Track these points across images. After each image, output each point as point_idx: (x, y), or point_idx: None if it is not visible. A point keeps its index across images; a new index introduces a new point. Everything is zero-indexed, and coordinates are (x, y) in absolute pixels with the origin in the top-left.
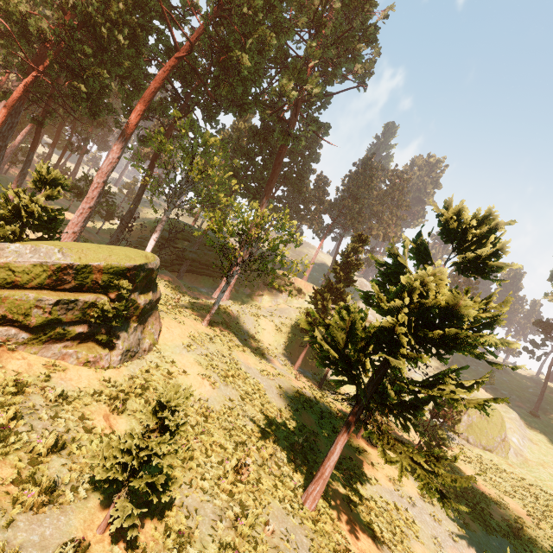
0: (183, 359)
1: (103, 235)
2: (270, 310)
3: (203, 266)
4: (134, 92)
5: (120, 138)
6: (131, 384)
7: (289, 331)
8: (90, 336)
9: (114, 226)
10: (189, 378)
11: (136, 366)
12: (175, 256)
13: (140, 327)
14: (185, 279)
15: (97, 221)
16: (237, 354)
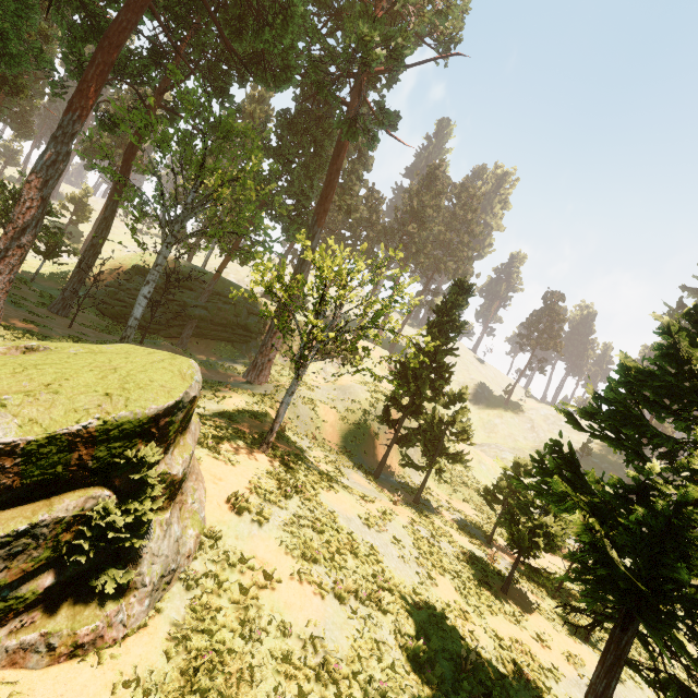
0: (258, 546)
1: (43, 282)
2: (327, 390)
3: (217, 327)
4: (85, 28)
5: (68, 114)
6: (185, 668)
7: (358, 420)
8: (73, 581)
9: (61, 266)
10: (280, 591)
11: (180, 602)
12: (172, 313)
13: (174, 510)
14: (190, 348)
15: (28, 258)
16: (325, 498)
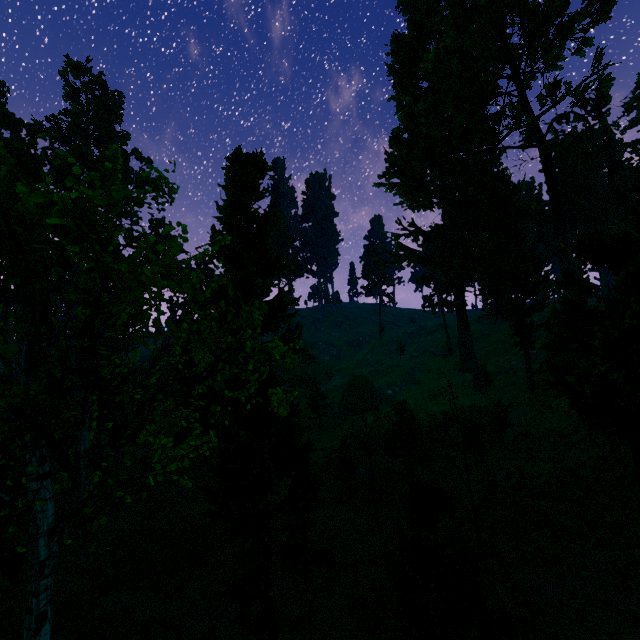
0: None
1: None
2: None
3: None
4: None
5: None
6: None
7: None
8: None
9: None
10: None
11: None
12: None
13: None
14: None
15: None
16: None
